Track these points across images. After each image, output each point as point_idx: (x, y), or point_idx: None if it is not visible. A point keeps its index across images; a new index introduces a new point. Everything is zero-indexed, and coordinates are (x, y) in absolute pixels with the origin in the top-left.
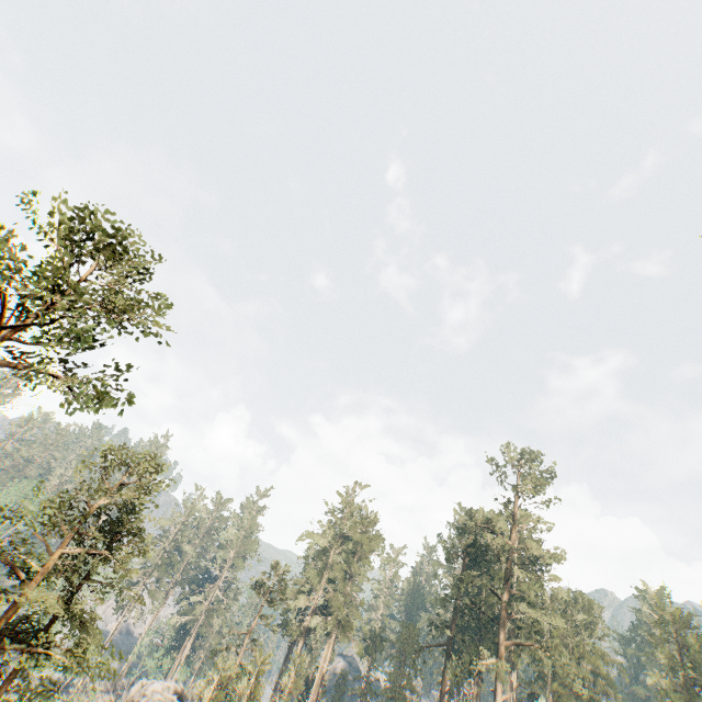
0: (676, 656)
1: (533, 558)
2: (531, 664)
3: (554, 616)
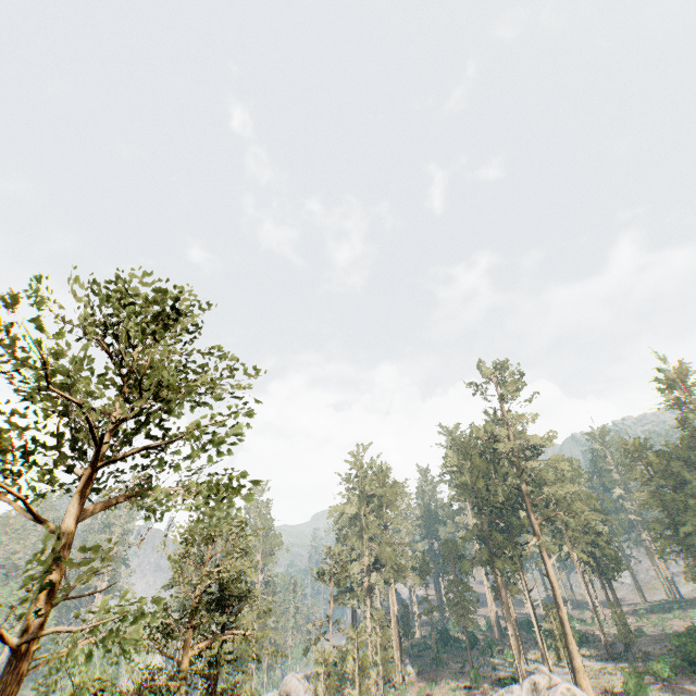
0: (646, 473)
1: (531, 447)
2: (548, 526)
3: (565, 485)
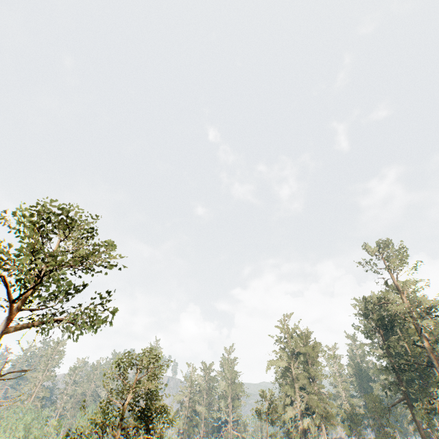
0: None
1: (428, 309)
2: None
3: None
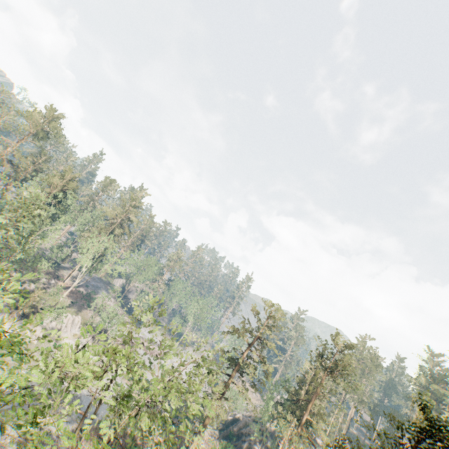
0: None
1: None
2: None
3: None
